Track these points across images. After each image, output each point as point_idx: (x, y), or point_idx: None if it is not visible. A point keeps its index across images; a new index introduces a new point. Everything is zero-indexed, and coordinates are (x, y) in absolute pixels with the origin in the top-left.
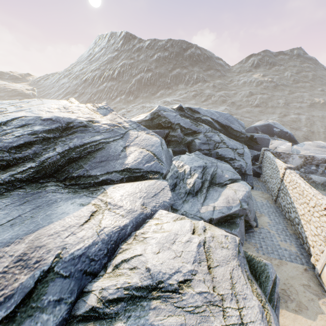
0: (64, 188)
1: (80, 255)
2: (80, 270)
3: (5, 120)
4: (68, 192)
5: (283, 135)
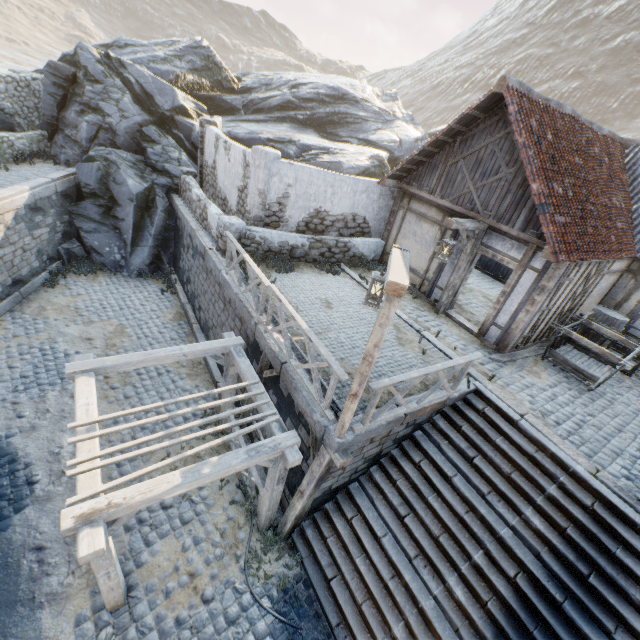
0: (318, 134)
1: (307, 146)
2: (304, 150)
3: (306, 82)
4: (318, 136)
5: None
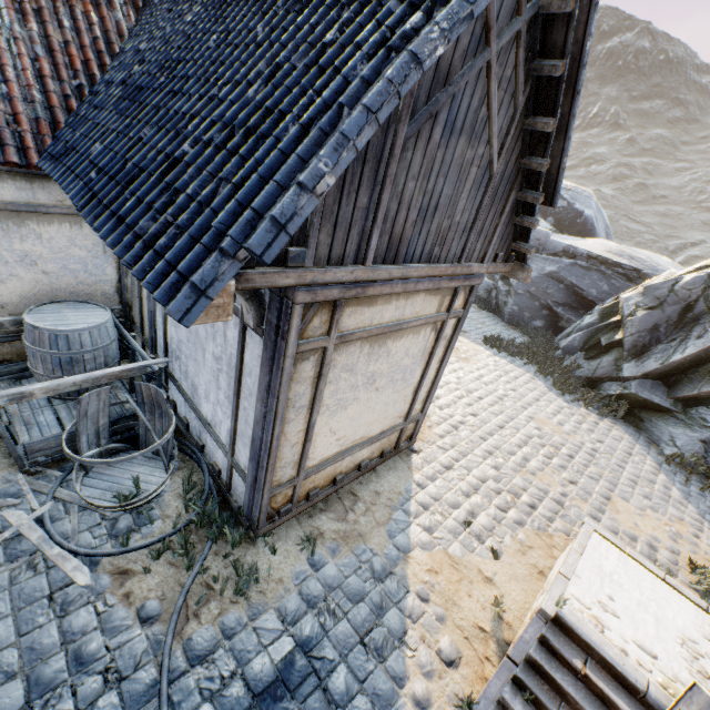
0: None
1: None
2: None
3: None
4: None
5: (571, 219)
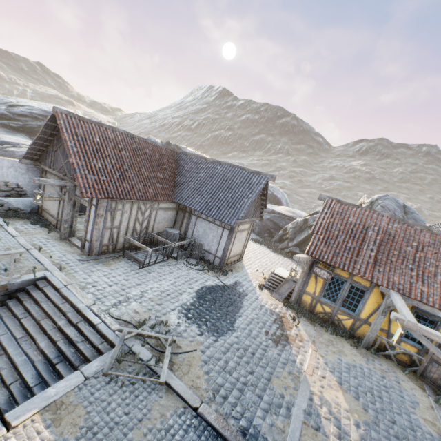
0: (28, 137)
1: (7, 142)
2: (3, 144)
3: (24, 105)
4: (28, 138)
5: (273, 198)
